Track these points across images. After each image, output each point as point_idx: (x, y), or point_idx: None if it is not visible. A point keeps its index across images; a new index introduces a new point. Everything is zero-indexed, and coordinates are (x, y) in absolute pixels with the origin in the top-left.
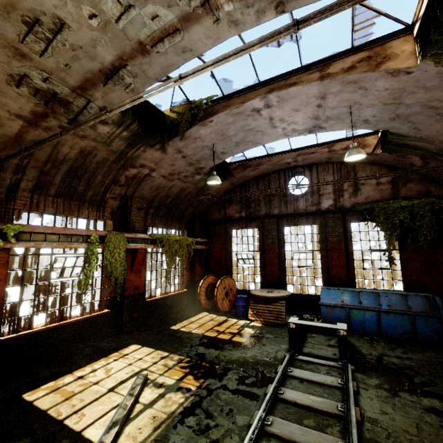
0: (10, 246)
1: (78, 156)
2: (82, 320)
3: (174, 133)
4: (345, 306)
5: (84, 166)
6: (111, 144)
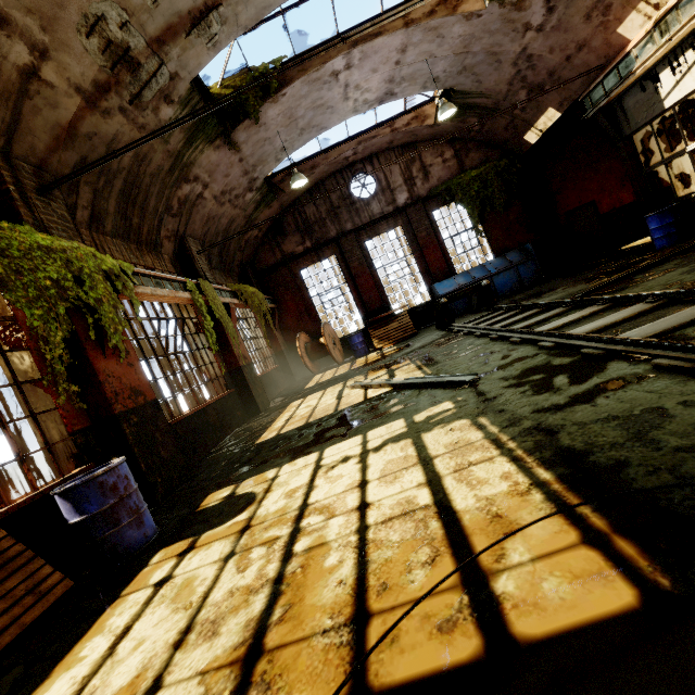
0: (134, 291)
1: (132, 164)
2: (216, 403)
3: (235, 119)
4: (463, 286)
5: (137, 181)
6: (168, 140)
